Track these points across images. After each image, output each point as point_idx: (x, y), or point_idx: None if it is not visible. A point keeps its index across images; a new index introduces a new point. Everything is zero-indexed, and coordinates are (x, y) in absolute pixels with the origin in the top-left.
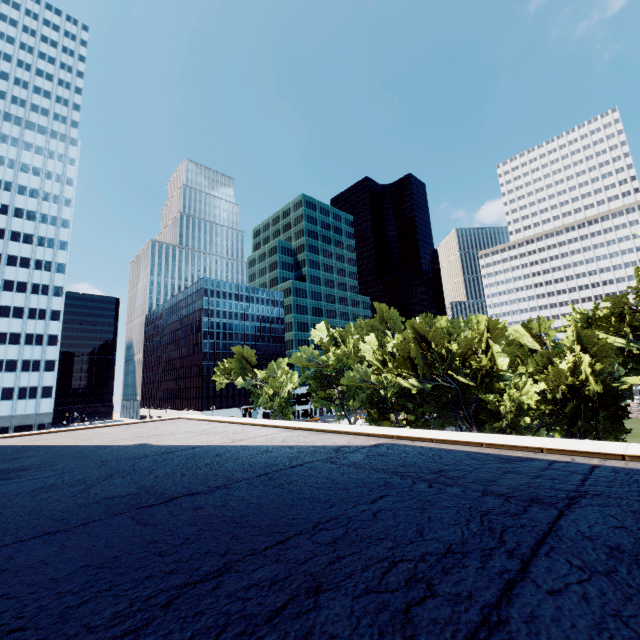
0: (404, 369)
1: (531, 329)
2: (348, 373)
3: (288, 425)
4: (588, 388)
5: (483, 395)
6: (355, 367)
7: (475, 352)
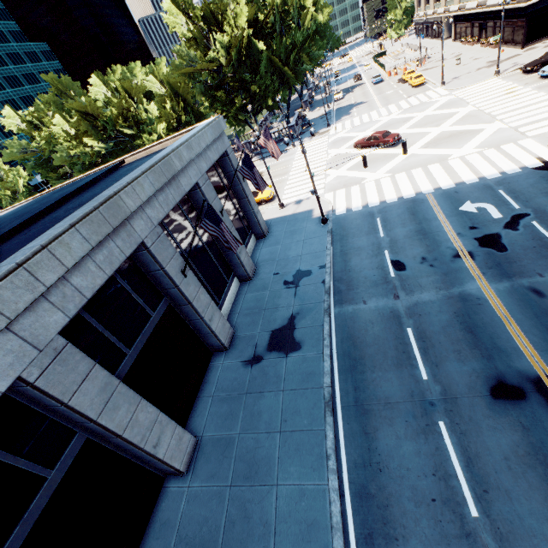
0: (92, 138)
1: (158, 78)
2: (56, 156)
3: (10, 207)
4: (182, 118)
5: (135, 142)
6: (59, 149)
7: (128, 110)
